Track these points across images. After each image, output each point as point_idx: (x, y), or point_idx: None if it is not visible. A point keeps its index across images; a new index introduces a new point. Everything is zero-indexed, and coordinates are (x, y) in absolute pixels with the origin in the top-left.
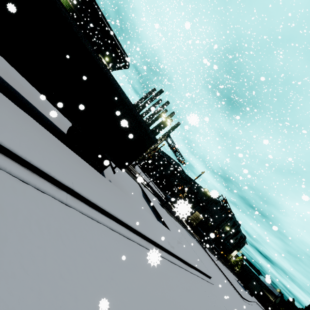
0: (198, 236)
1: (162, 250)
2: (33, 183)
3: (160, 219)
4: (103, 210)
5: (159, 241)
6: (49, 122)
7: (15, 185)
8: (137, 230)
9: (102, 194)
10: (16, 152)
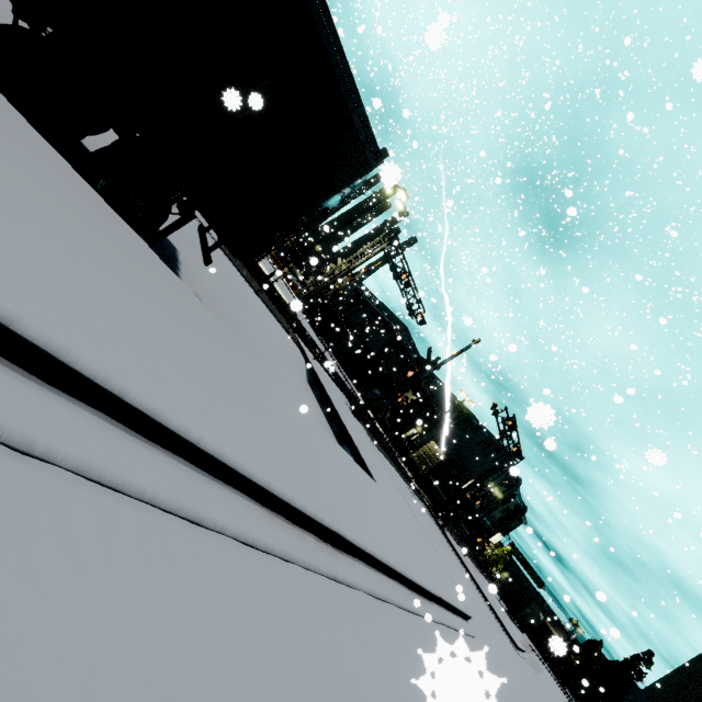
0: (427, 496)
1: (350, 555)
2: None
3: (350, 446)
4: None
5: (345, 524)
6: None
7: None
8: (253, 480)
9: (70, 271)
10: None
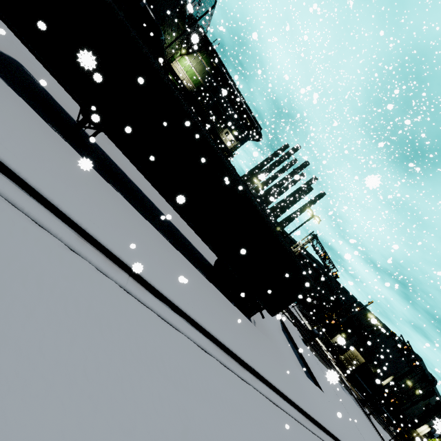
0: (355, 388)
1: (322, 430)
2: (235, 371)
3: (308, 370)
4: (273, 386)
5: (320, 419)
6: (201, 257)
7: (230, 377)
8: (300, 407)
9: (266, 362)
10: (225, 344)
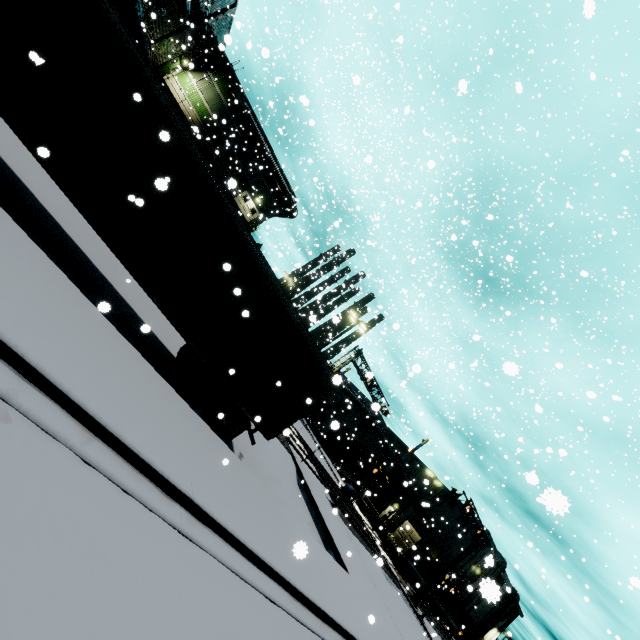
0: (407, 582)
1: (331, 627)
2: (138, 494)
3: (330, 542)
4: (235, 538)
5: (328, 606)
6: (151, 337)
7: (116, 501)
8: (289, 582)
9: (234, 501)
10: (123, 438)
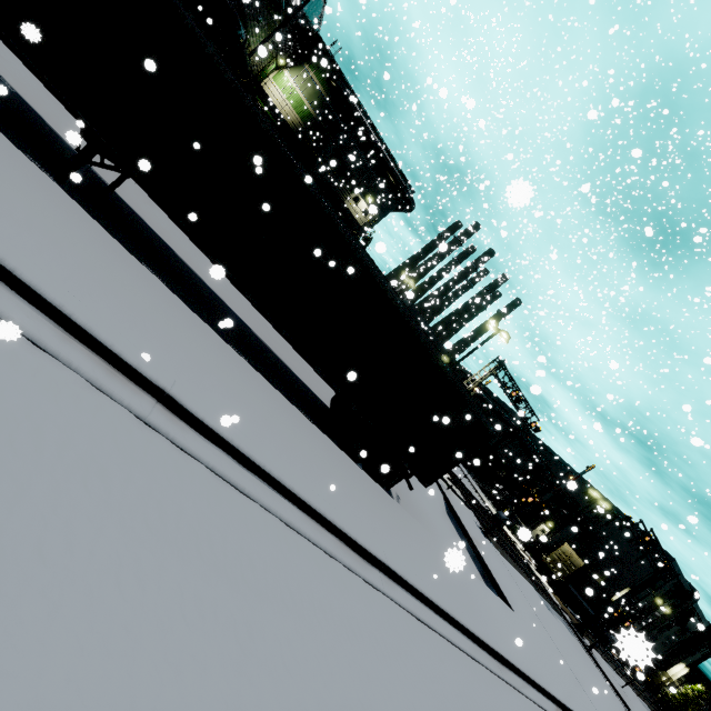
0: (568, 607)
1: (507, 667)
2: (354, 568)
3: (489, 576)
4: (422, 594)
5: (503, 649)
6: (308, 392)
7: (343, 576)
8: (469, 629)
9: (412, 557)
10: (336, 523)
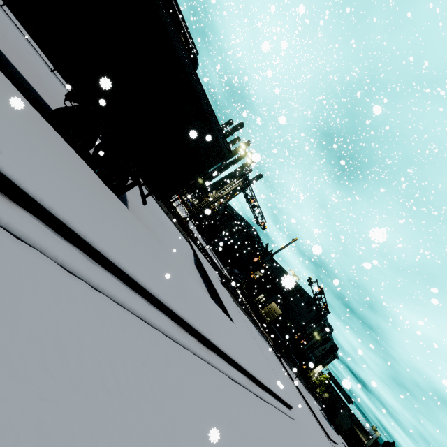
0: (271, 338)
1: (216, 354)
2: None
3: (219, 302)
4: (87, 245)
5: (213, 337)
6: (27, 86)
7: None
8: (170, 308)
9: (100, 219)
10: None
